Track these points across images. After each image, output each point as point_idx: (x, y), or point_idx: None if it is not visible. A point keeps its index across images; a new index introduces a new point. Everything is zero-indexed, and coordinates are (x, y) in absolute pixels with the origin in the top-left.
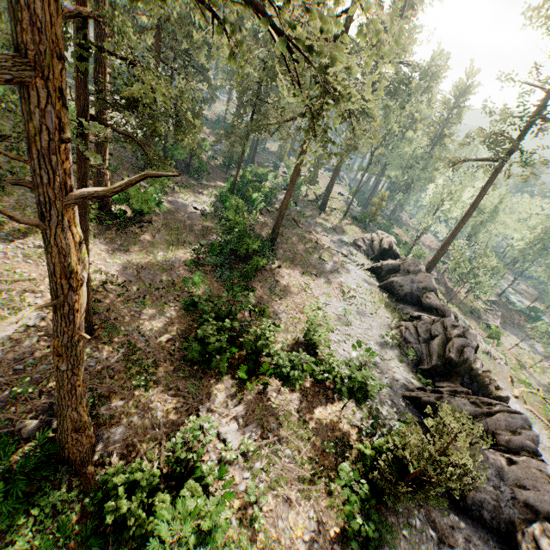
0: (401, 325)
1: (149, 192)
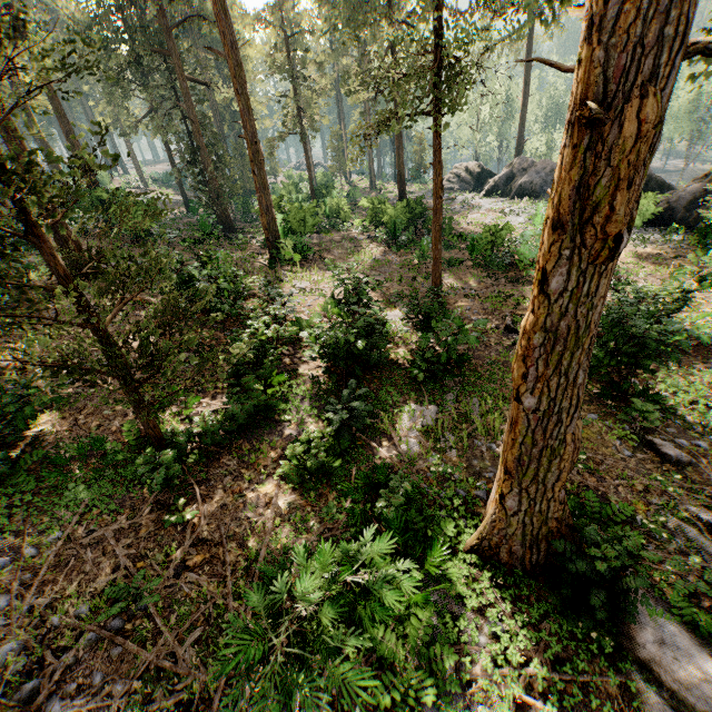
0: None
1: (310, 207)
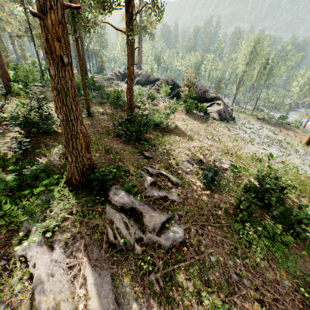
0: (152, 88)
1: (31, 70)
